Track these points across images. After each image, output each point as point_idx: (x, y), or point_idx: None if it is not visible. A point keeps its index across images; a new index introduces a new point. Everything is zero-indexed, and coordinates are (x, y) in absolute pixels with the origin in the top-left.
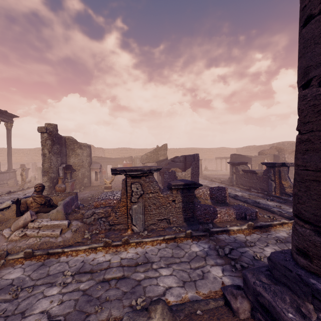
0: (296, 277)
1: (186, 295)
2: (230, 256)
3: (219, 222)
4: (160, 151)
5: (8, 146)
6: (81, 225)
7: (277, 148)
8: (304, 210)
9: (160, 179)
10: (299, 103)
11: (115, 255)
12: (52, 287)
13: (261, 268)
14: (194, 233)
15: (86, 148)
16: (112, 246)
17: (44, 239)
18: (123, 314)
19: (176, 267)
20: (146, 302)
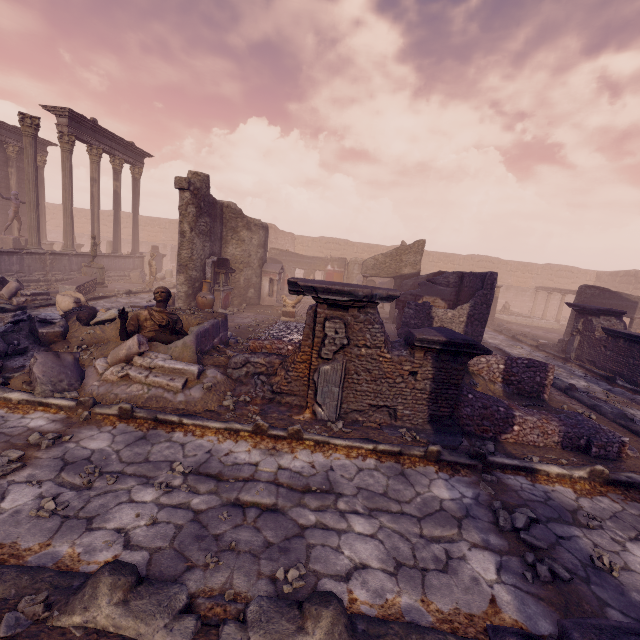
0: None
1: (397, 599)
2: (526, 536)
3: (513, 443)
4: (406, 255)
5: (134, 210)
6: (220, 380)
7: None
8: None
9: (395, 315)
10: None
11: (270, 456)
12: (148, 486)
13: (624, 636)
14: (446, 455)
15: (257, 230)
16: (267, 436)
17: (155, 392)
18: (254, 592)
19: (389, 521)
20: (306, 581)
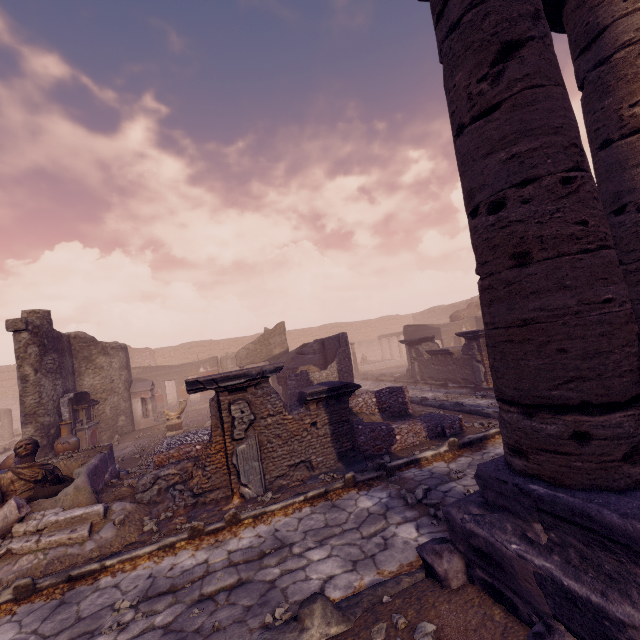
0: (514, 489)
1: (362, 582)
2: (426, 501)
3: (401, 450)
4: (272, 338)
5: None
6: (132, 509)
7: (478, 306)
8: (505, 386)
9: (280, 393)
10: (471, 237)
11: (216, 549)
12: (95, 638)
13: (469, 497)
14: (359, 477)
15: (116, 352)
16: (206, 534)
17: (54, 553)
18: None
19: (337, 541)
20: (292, 611)
